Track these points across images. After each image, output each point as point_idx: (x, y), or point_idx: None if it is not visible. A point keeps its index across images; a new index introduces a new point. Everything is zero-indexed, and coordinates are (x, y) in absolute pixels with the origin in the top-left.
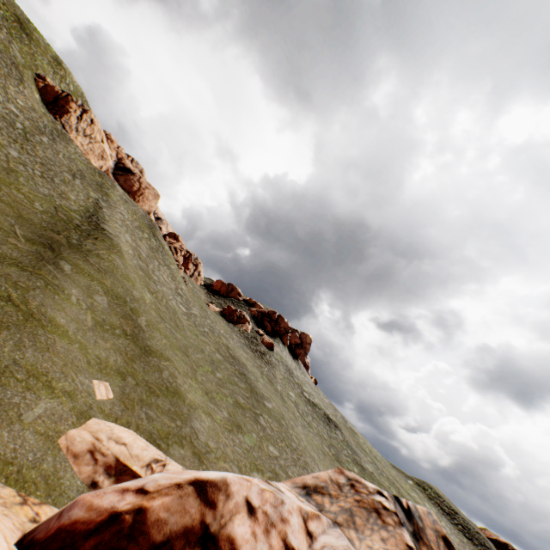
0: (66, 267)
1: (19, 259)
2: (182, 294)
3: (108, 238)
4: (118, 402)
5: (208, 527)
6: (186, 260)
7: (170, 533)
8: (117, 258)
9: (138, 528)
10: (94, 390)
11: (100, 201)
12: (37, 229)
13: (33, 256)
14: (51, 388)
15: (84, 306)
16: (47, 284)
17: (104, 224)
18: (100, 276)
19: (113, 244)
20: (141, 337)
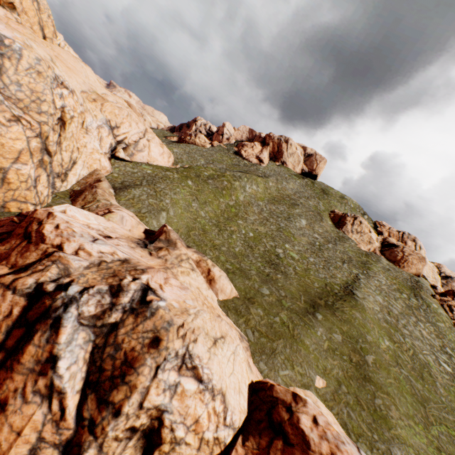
0: (319, 316)
1: (297, 311)
2: (451, 353)
3: (354, 299)
4: (329, 394)
5: (291, 406)
6: None
7: (278, 396)
8: (356, 312)
9: (270, 388)
10: (315, 380)
11: (359, 274)
12: (311, 297)
13: (304, 309)
14: (293, 366)
15: (324, 337)
16: (306, 322)
17: (355, 290)
18: (340, 322)
19: (357, 303)
20: (363, 368)
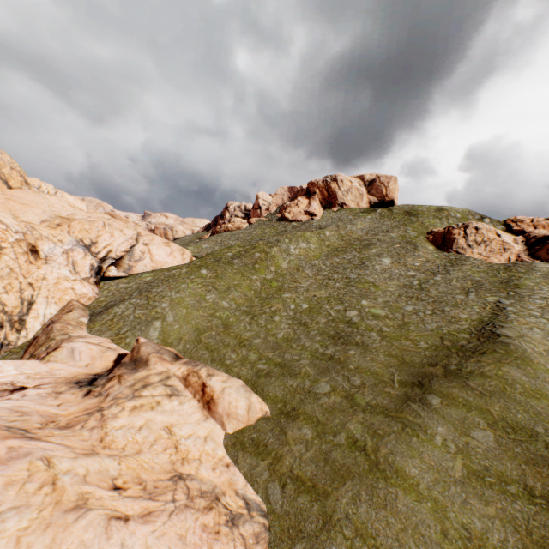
0: (433, 402)
1: (386, 406)
2: None
3: (501, 345)
4: None
5: None
6: None
7: None
8: (510, 369)
9: None
10: None
11: (501, 301)
12: (414, 369)
13: (399, 399)
14: None
15: (452, 448)
16: (404, 426)
17: (500, 329)
18: (482, 402)
19: (508, 351)
20: None
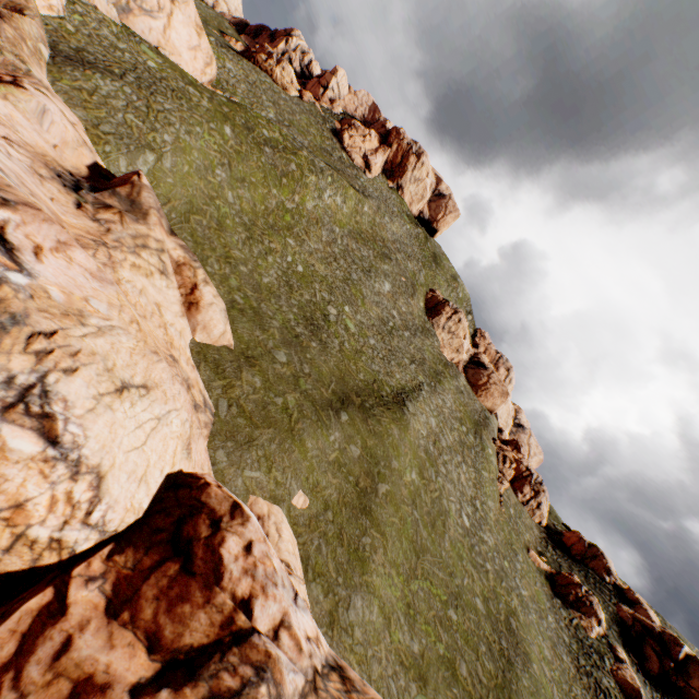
0: (344, 416)
1: (316, 400)
2: (479, 507)
3: (402, 412)
4: (305, 517)
5: (222, 521)
6: (520, 479)
7: (208, 503)
8: (395, 428)
9: (202, 487)
10: (295, 495)
11: (424, 384)
12: (346, 389)
13: (327, 401)
14: (270, 470)
15: (336, 446)
16: (320, 419)
17: (409, 401)
18: (368, 434)
19: (402, 417)
20: (369, 497)
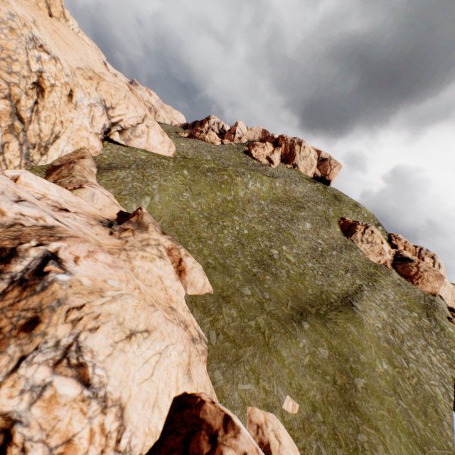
0: (305, 325)
1: (280, 317)
2: None
3: (352, 311)
4: (298, 421)
5: (217, 435)
6: None
7: (205, 419)
8: (351, 325)
9: (199, 405)
10: (284, 400)
11: (363, 286)
12: (300, 303)
13: (288, 316)
14: (258, 381)
15: (306, 350)
16: (287, 331)
17: (355, 302)
18: (330, 335)
19: (354, 316)
20: (350, 392)
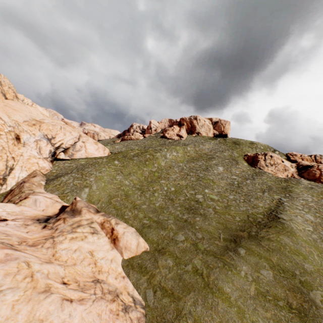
0: (241, 251)
1: (215, 251)
2: None
3: (280, 223)
4: None
5: None
6: None
7: None
8: (284, 237)
9: None
10: None
11: (281, 198)
12: (232, 232)
13: (223, 248)
14: None
15: (250, 278)
16: (225, 264)
17: (280, 214)
18: (268, 254)
19: (283, 227)
20: (311, 312)
